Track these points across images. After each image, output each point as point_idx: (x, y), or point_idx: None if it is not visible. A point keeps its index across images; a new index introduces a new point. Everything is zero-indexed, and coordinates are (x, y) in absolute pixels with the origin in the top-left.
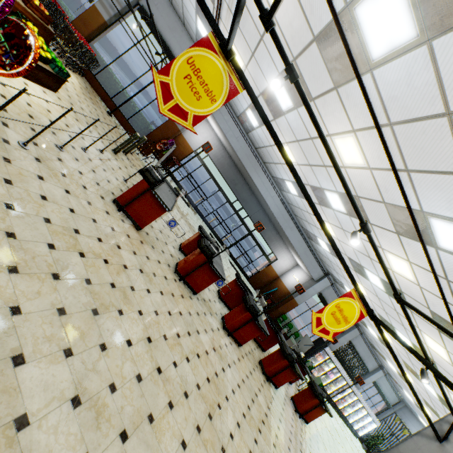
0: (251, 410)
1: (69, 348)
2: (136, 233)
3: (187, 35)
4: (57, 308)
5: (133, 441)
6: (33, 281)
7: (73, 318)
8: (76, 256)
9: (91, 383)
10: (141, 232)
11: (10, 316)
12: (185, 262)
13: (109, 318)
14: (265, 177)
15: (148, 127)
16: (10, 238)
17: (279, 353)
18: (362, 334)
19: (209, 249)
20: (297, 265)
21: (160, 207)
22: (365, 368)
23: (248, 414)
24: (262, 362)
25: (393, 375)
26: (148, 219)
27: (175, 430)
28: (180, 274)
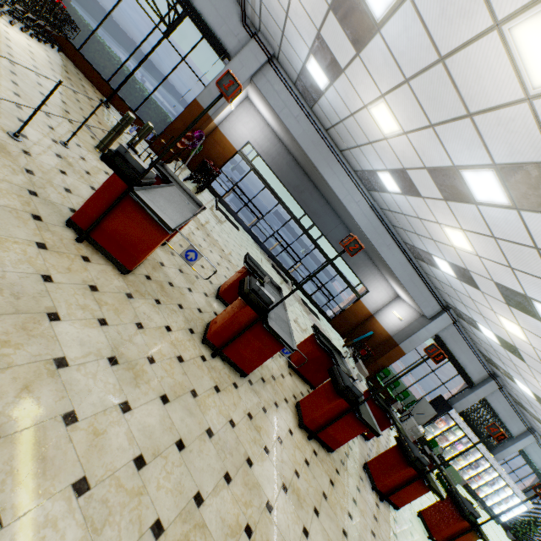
0: None
1: None
2: (120, 279)
3: None
4: None
5: None
6: None
7: None
8: None
9: None
10: (132, 276)
11: None
12: (220, 322)
13: None
14: (343, 173)
15: (166, 119)
16: None
17: (398, 454)
18: (502, 387)
19: (260, 296)
20: (398, 297)
21: (155, 225)
22: (507, 433)
23: None
24: (369, 467)
25: None
26: (137, 250)
27: None
28: (213, 344)
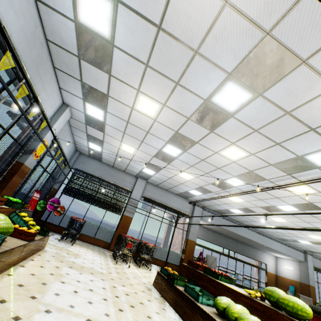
0: None
1: None
2: None
3: (169, 193)
4: None
5: None
6: None
7: None
8: None
9: None
10: None
11: None
12: None
13: None
14: (242, 228)
15: (177, 254)
16: None
17: None
18: None
19: None
20: (276, 257)
21: None
22: None
23: None
24: None
25: None
26: None
27: None
28: None
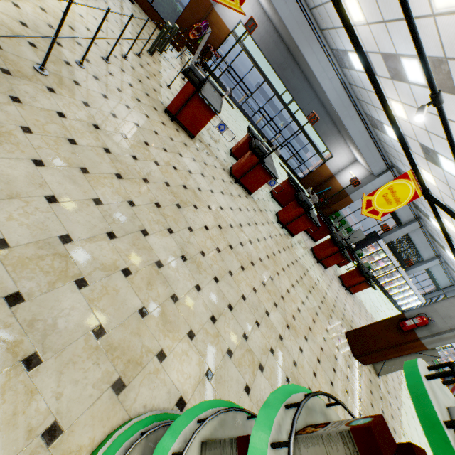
0: (303, 279)
1: (169, 228)
2: (191, 141)
3: None
4: (154, 203)
5: (222, 283)
6: (133, 184)
7: (166, 210)
8: (153, 165)
9: (189, 249)
10: (194, 140)
11: (130, 207)
12: (238, 165)
13: (188, 210)
14: (321, 52)
15: (176, 9)
16: (108, 153)
17: (330, 242)
18: (423, 227)
19: (261, 150)
20: (356, 160)
21: (208, 110)
22: (419, 258)
23: (300, 281)
24: (313, 249)
25: (450, 263)
26: (199, 125)
27: (247, 282)
28: (235, 177)
